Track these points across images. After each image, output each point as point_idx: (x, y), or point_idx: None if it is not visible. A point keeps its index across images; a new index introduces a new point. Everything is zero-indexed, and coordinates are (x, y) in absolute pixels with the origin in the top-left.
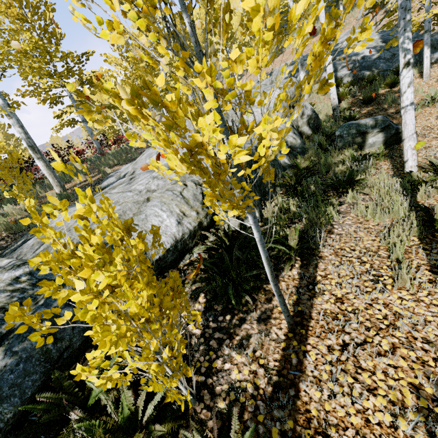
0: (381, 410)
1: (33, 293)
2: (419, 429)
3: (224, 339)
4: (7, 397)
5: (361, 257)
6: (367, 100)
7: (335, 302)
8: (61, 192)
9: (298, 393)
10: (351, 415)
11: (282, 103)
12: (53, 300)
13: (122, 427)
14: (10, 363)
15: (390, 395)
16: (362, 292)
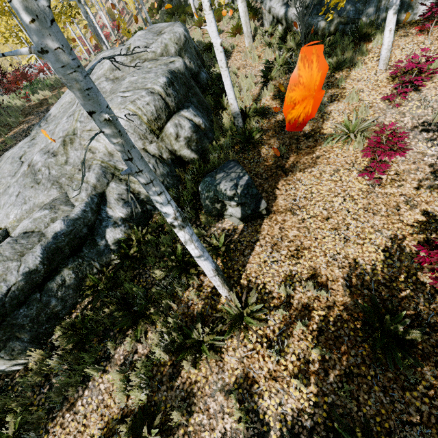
0: None
1: None
2: None
3: None
4: None
5: None
6: None
7: None
8: None
9: None
10: None
11: (136, 131)
12: None
13: None
14: None
15: None
16: None
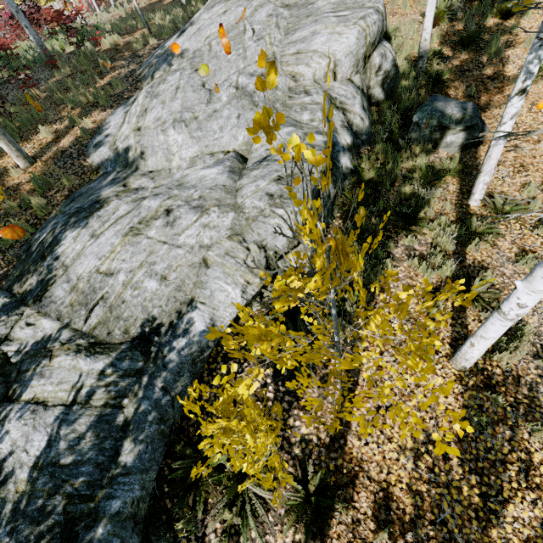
0: (393, 451)
1: (126, 385)
2: (410, 460)
3: (293, 401)
4: (150, 467)
5: (403, 325)
6: (467, 40)
7: (376, 370)
8: (33, 174)
9: (346, 442)
10: (376, 454)
11: (357, 54)
12: (151, 393)
13: (237, 474)
14: (142, 448)
15: (399, 441)
16: (397, 362)
